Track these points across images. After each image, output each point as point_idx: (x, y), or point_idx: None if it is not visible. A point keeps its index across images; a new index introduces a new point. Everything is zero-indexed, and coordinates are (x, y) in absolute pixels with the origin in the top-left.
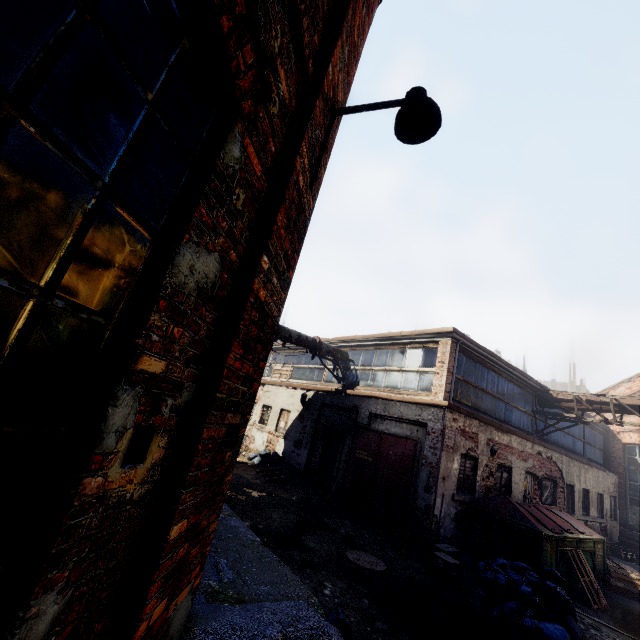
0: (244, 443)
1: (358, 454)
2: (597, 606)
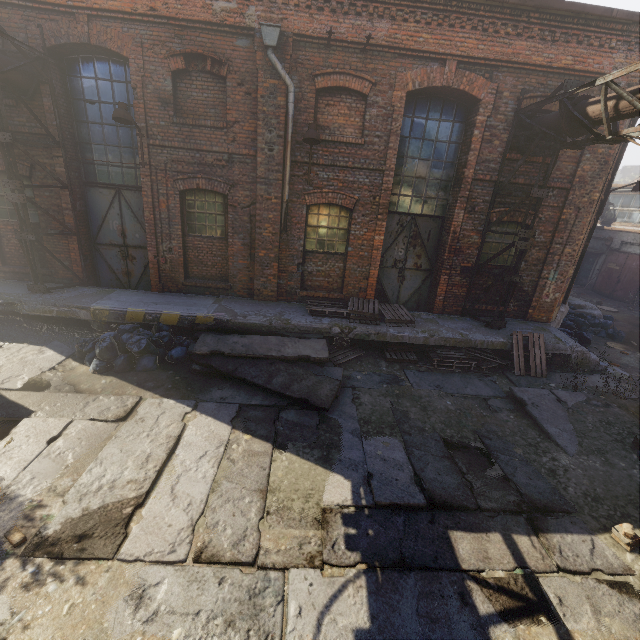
0: None
1: (608, 266)
2: None
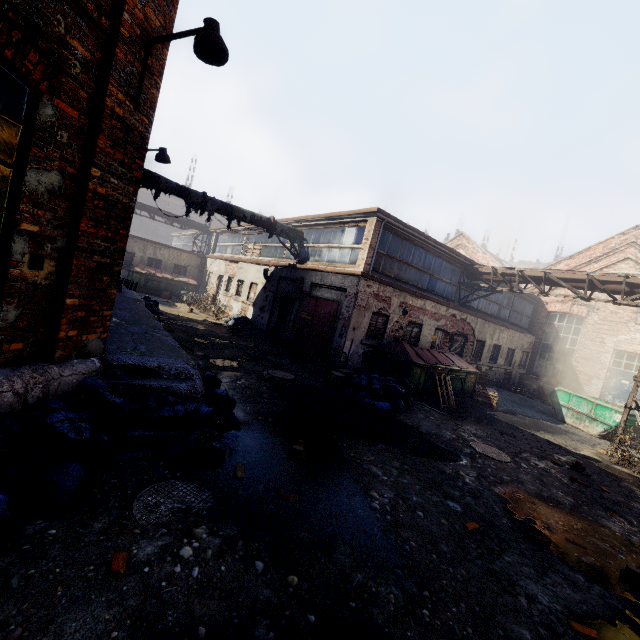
0: (225, 311)
1: (302, 315)
2: (445, 405)
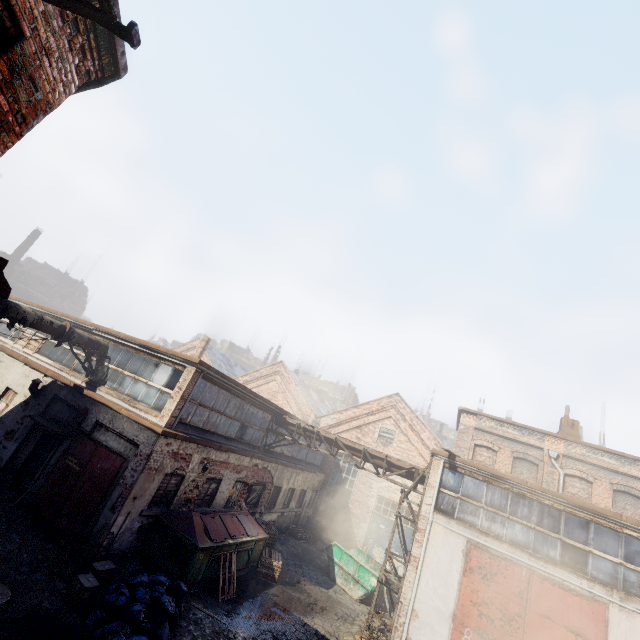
0: None
1: (69, 461)
2: (224, 596)
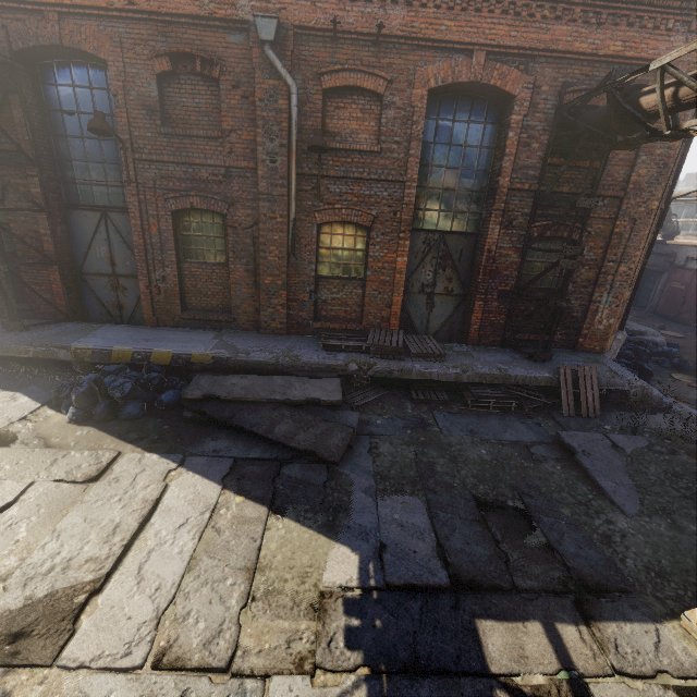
0: None
1: (672, 285)
2: None
